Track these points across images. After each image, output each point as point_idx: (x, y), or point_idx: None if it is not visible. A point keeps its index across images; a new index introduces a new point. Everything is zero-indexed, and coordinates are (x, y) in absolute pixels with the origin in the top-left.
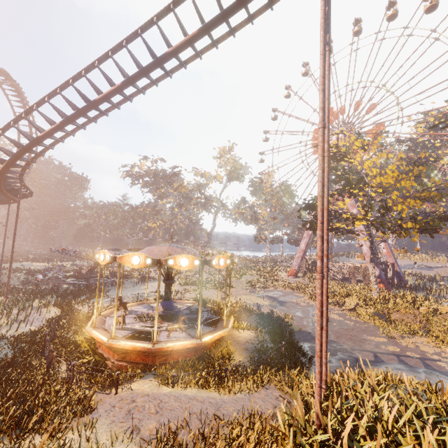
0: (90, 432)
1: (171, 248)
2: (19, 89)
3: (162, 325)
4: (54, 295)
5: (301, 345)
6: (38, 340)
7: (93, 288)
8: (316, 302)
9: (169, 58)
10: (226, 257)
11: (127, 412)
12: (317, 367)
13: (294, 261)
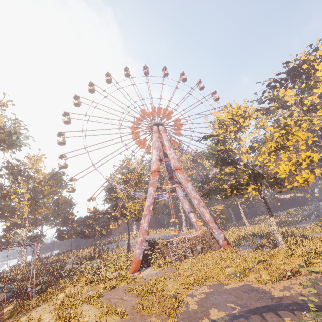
0: None
1: None
2: None
3: None
4: None
5: None
6: None
7: None
8: None
9: None
10: None
11: None
12: None
13: (137, 248)
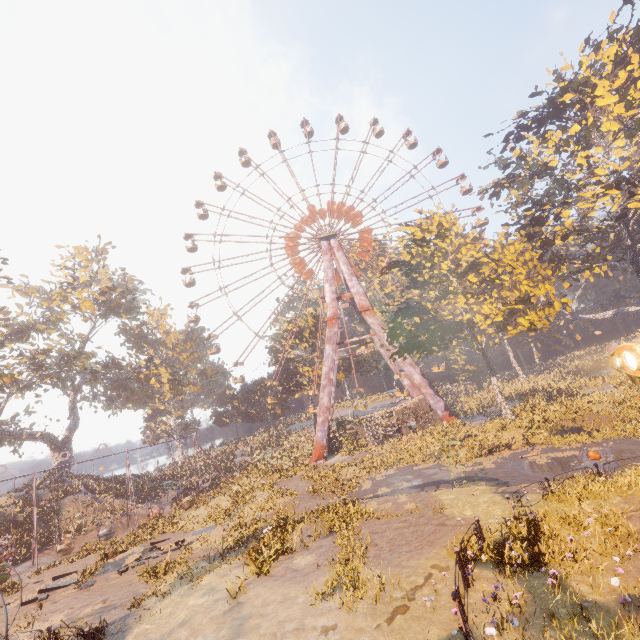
0: None
1: None
2: None
3: None
4: None
5: None
6: None
7: None
8: None
9: None
10: None
11: None
12: None
13: (317, 431)
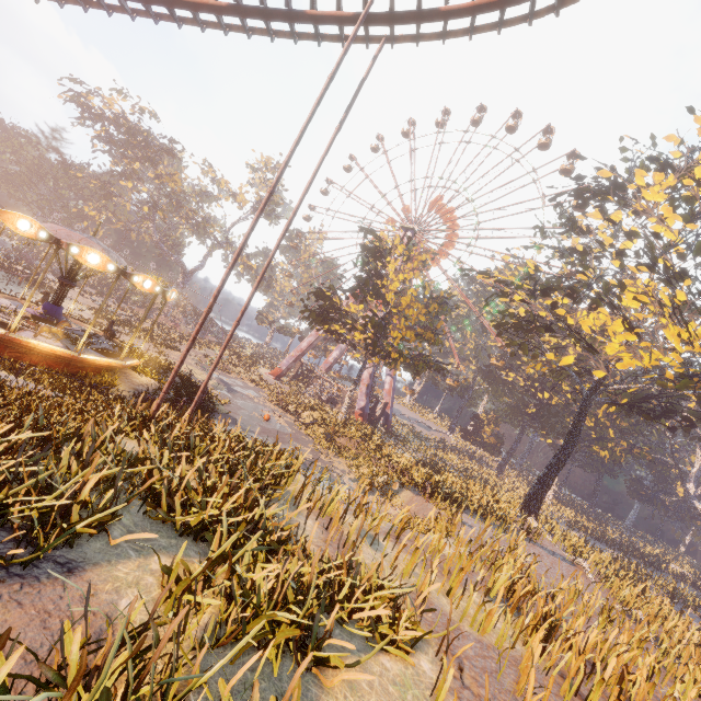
0: None
1: (88, 240)
2: None
3: (32, 327)
4: None
5: (210, 416)
6: None
7: None
8: (195, 330)
9: (180, 6)
10: (157, 283)
11: None
12: (170, 378)
13: (285, 359)
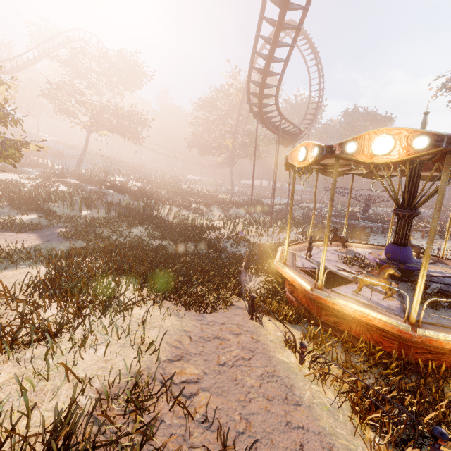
0: (162, 321)
1: None
2: (304, 32)
3: None
4: (314, 227)
5: None
6: (267, 252)
7: (353, 230)
8: None
9: None
10: None
11: (213, 336)
12: None
13: None
